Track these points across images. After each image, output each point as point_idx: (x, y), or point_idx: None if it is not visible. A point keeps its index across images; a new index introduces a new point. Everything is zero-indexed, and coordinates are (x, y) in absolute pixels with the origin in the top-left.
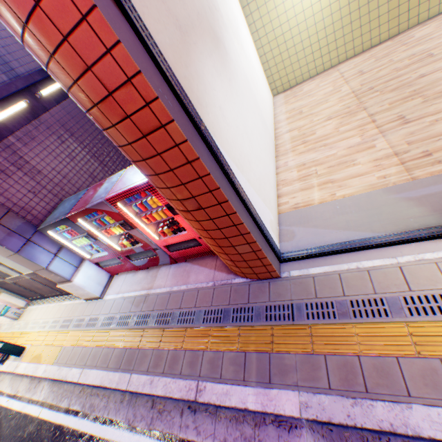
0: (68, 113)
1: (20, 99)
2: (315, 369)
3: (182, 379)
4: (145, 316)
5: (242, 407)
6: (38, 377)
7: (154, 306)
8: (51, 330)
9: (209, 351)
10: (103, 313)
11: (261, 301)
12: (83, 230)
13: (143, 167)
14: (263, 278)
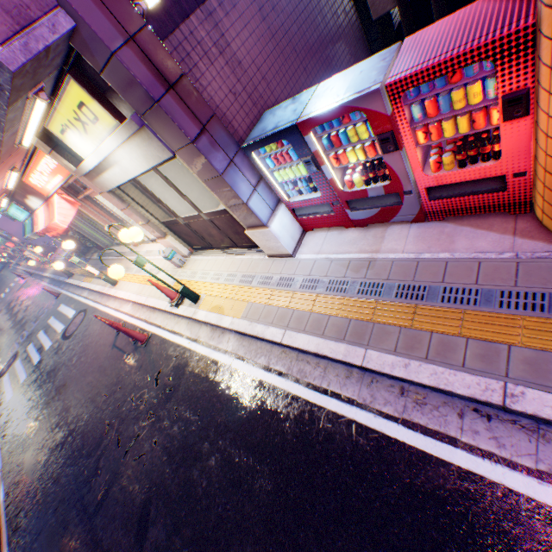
0: None
1: None
2: None
3: (468, 374)
4: (373, 286)
5: None
6: (219, 328)
7: (387, 275)
8: (227, 284)
9: (522, 349)
10: (299, 274)
11: None
12: (306, 151)
13: None
14: None
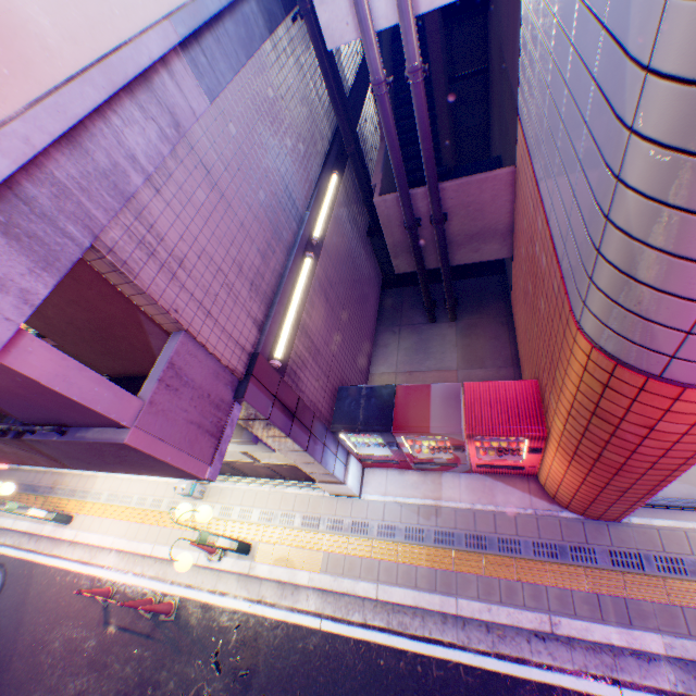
0: (327, 254)
1: (304, 254)
2: (673, 617)
3: (528, 610)
4: (446, 534)
5: (606, 642)
6: (290, 582)
7: (454, 523)
8: (286, 526)
9: (553, 587)
10: (372, 519)
11: (601, 543)
12: (393, 440)
13: (602, 466)
14: (600, 519)
